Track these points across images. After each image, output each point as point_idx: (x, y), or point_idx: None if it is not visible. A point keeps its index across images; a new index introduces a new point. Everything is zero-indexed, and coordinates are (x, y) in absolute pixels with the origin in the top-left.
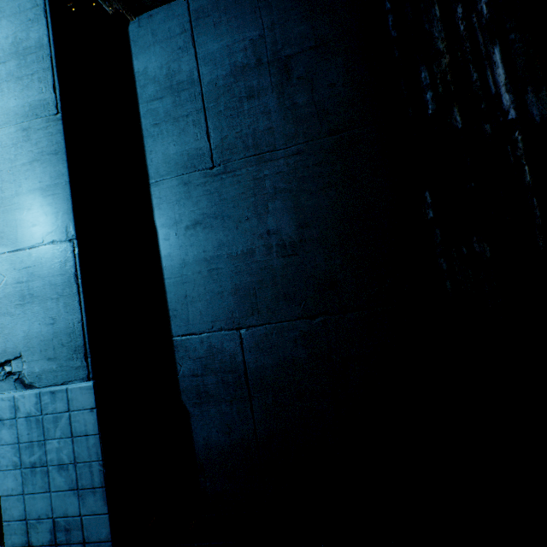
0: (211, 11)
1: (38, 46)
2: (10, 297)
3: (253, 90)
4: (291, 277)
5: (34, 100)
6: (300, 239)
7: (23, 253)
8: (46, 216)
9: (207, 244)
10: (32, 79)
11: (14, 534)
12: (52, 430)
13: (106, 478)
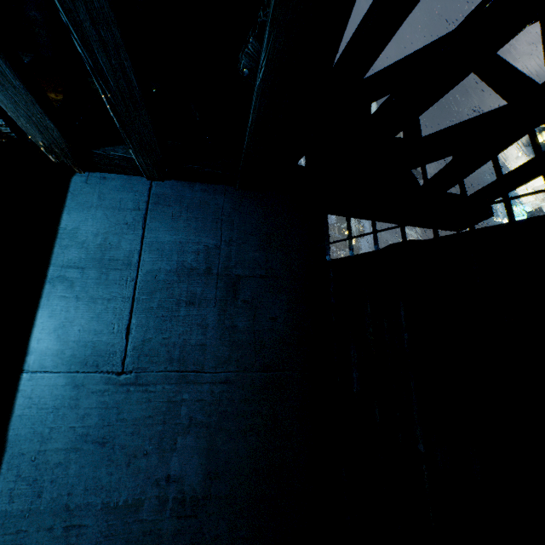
0: (173, 202)
1: None
2: None
3: (195, 296)
4: None
5: None
6: (205, 494)
7: None
8: None
9: (77, 483)
10: None
11: None
12: None
13: None
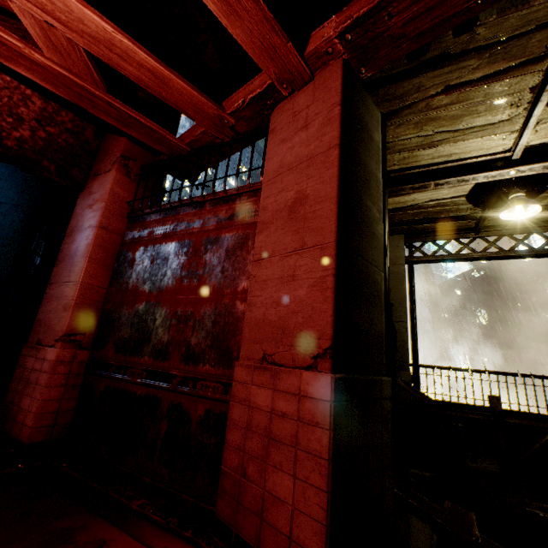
0: None
1: None
2: None
3: None
4: None
5: None
6: None
7: None
8: None
9: None
10: None
11: None
12: None
13: None
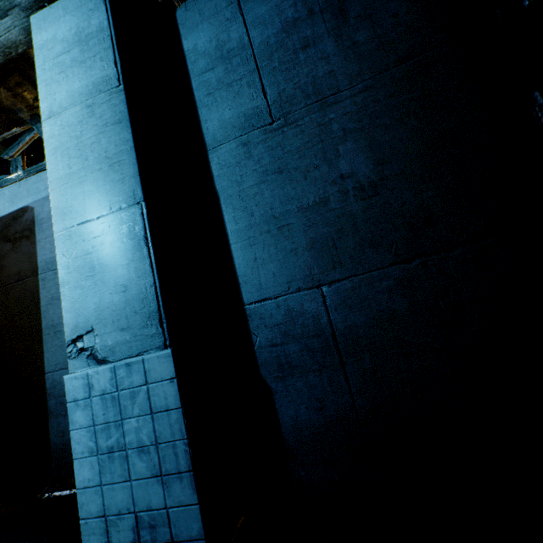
0: None
1: (98, 30)
2: (80, 269)
3: (307, 40)
4: (374, 220)
5: (97, 78)
6: (380, 178)
7: (91, 223)
8: (113, 184)
9: (273, 201)
10: (94, 60)
11: (93, 534)
12: (129, 407)
13: (192, 460)
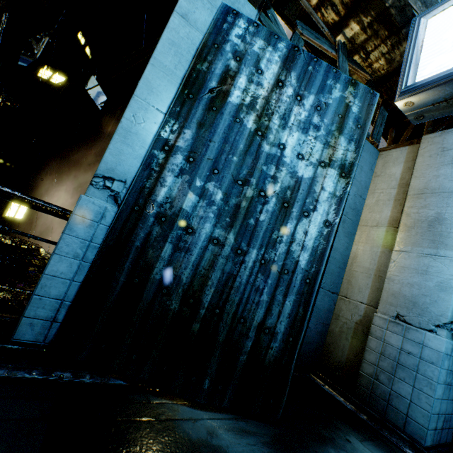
0: None
1: None
2: None
3: None
4: None
5: None
6: None
7: None
8: None
9: None
10: None
11: (433, 422)
12: None
13: None
